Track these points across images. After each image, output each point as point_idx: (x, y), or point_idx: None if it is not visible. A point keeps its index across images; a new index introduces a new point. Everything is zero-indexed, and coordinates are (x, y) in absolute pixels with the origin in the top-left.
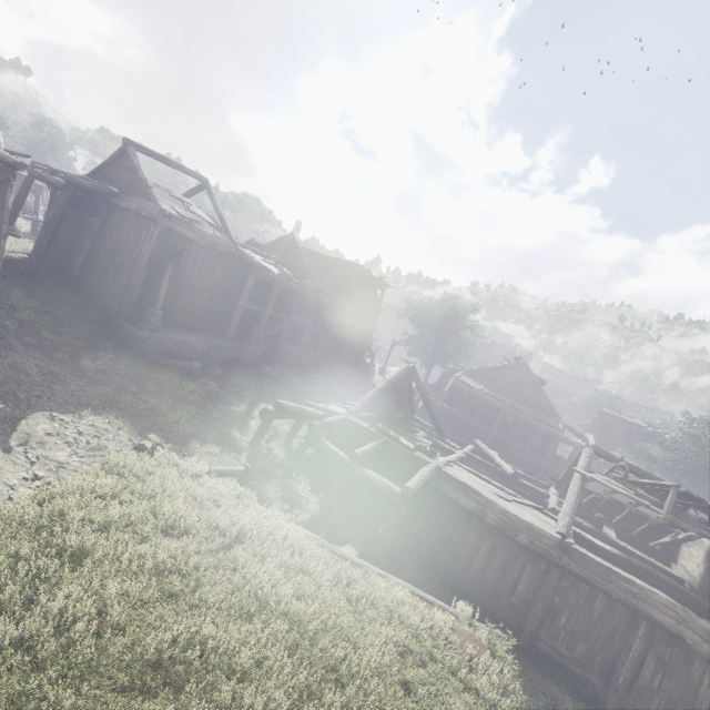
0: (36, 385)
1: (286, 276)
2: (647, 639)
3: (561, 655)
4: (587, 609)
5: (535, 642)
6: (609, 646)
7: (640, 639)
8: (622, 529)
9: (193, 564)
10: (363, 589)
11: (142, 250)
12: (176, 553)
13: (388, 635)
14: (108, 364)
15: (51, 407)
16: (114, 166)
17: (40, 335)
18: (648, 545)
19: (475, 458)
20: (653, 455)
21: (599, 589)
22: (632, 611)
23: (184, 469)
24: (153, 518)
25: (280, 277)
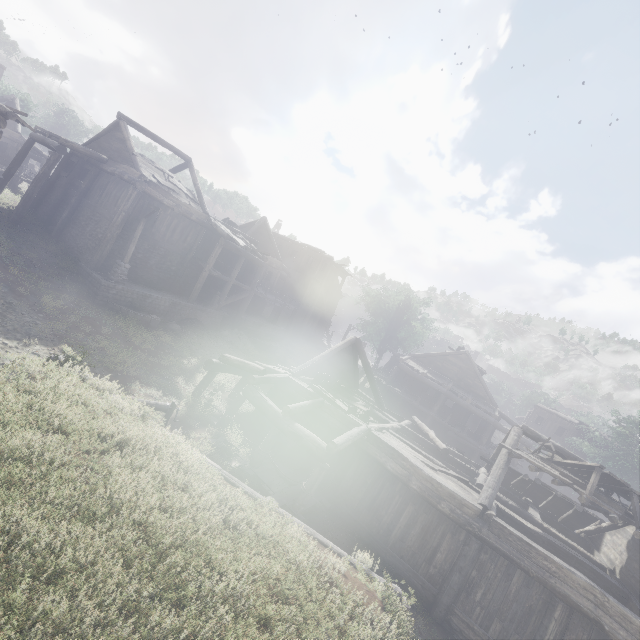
0: None
1: (252, 251)
2: (563, 622)
3: (475, 632)
4: (504, 585)
5: (449, 617)
6: (524, 626)
7: (556, 621)
8: (549, 515)
9: (49, 457)
10: (247, 517)
11: (119, 208)
12: (35, 444)
13: (260, 563)
14: (68, 305)
15: None
16: (107, 137)
17: (7, 270)
18: (572, 531)
19: (410, 432)
20: (584, 450)
21: (517, 565)
22: (550, 591)
23: (91, 383)
24: (26, 411)
25: (246, 250)
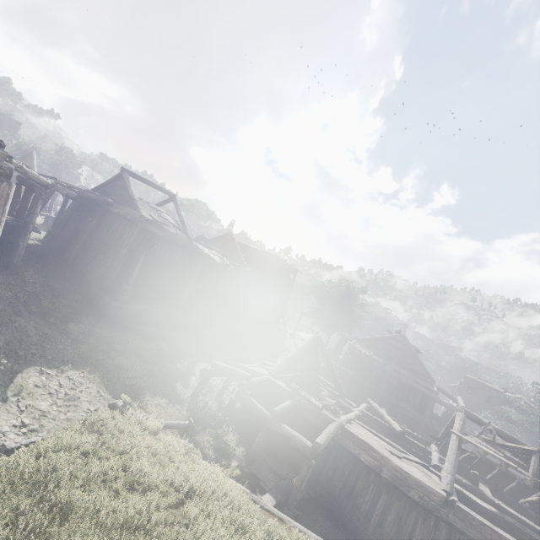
0: (32, 344)
1: (225, 264)
2: None
3: None
4: None
5: None
6: None
7: None
8: (495, 486)
9: (155, 520)
10: None
11: (124, 243)
12: (141, 508)
13: None
14: (87, 327)
15: (41, 363)
16: (112, 185)
17: (41, 304)
18: (518, 503)
19: (369, 415)
20: (512, 417)
21: None
22: None
23: (146, 426)
24: (123, 474)
25: (221, 264)
